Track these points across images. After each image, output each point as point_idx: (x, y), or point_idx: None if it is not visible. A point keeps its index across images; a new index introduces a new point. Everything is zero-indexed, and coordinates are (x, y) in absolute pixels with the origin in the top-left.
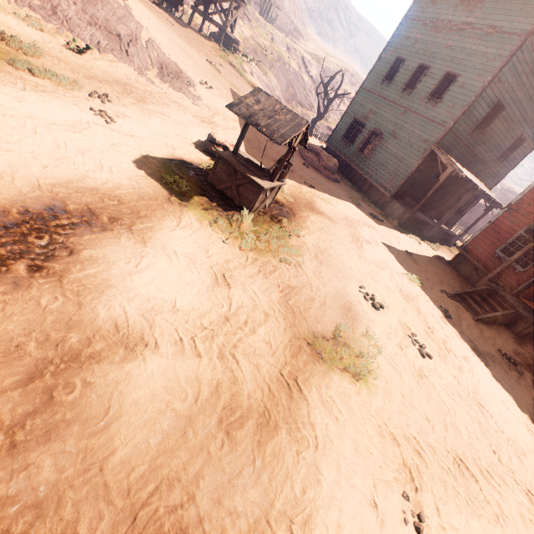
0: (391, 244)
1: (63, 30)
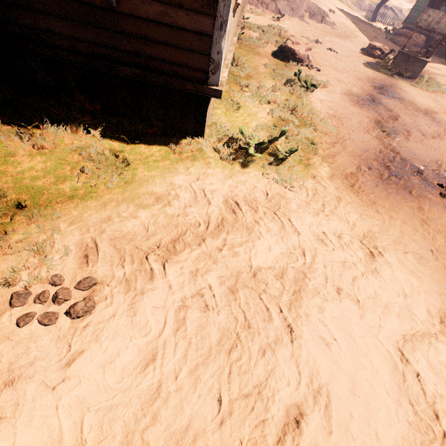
0: None
1: (264, 10)
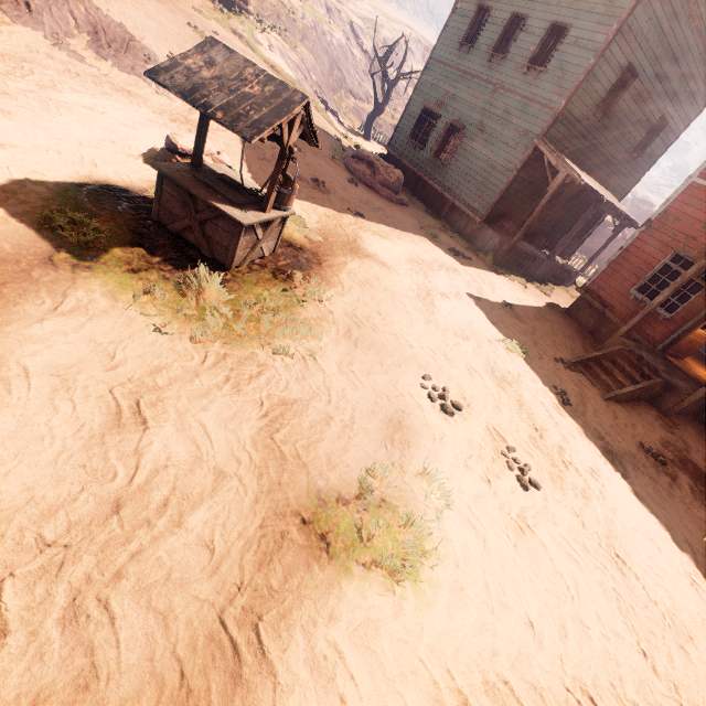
0: (482, 294)
1: None
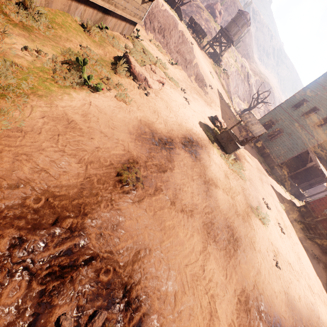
0: (273, 187)
1: (168, 53)
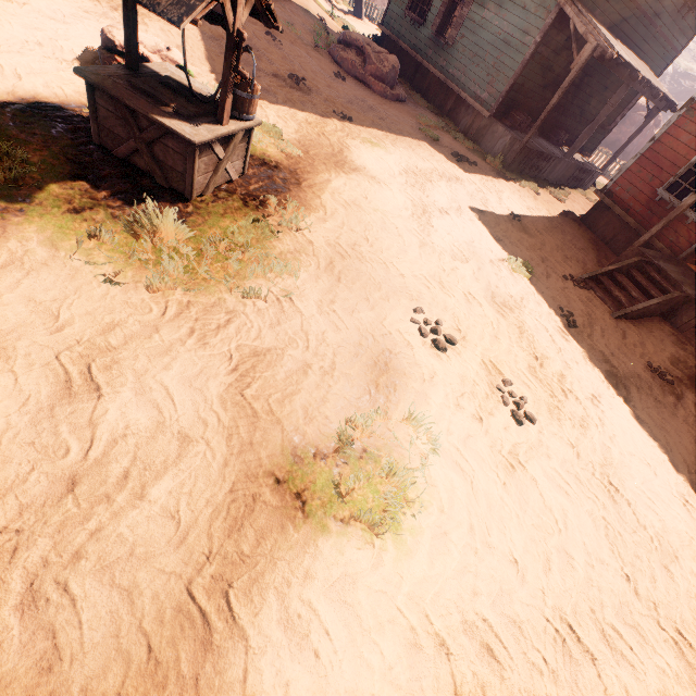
0: (486, 207)
1: None
